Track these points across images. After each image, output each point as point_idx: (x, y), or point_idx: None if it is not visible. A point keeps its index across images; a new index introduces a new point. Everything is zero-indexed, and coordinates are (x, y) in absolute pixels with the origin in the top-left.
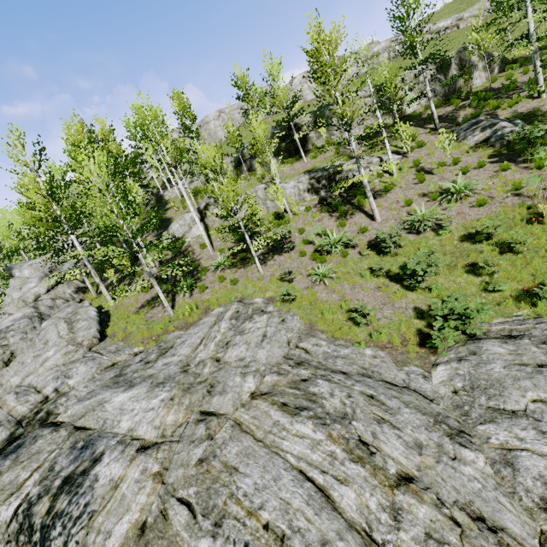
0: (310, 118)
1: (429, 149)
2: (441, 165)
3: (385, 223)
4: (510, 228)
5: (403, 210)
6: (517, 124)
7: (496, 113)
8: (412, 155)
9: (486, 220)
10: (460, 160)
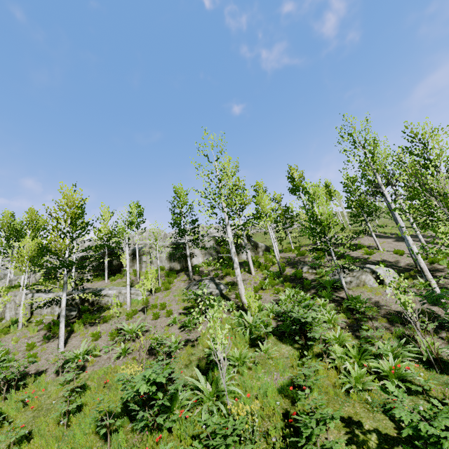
0: (130, 251)
1: (169, 293)
2: (154, 307)
3: (61, 354)
4: (107, 387)
5: (89, 343)
6: (219, 287)
7: (226, 277)
8: (157, 294)
9: (101, 371)
10: (170, 306)
